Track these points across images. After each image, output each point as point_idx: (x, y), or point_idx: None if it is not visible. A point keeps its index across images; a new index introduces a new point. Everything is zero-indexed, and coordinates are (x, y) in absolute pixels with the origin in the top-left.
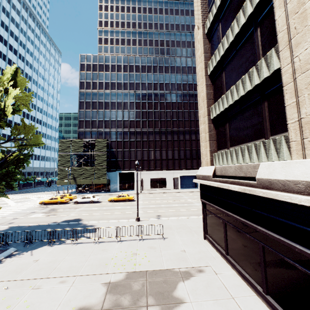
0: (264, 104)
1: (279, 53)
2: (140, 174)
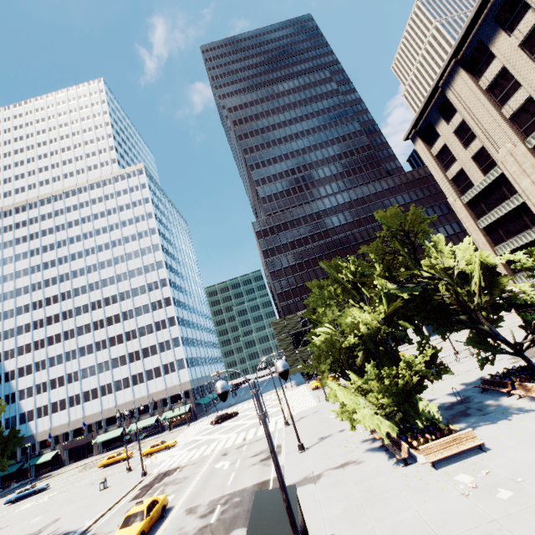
0: None
1: None
2: None
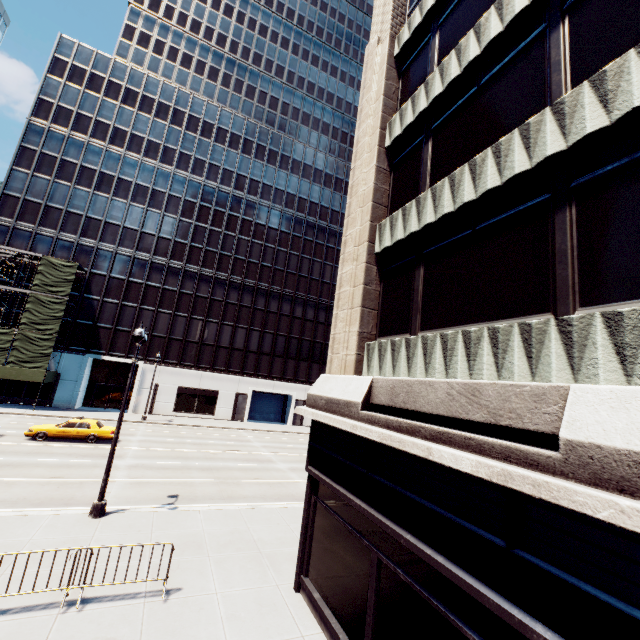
0: (564, 215)
1: None
2: (153, 372)
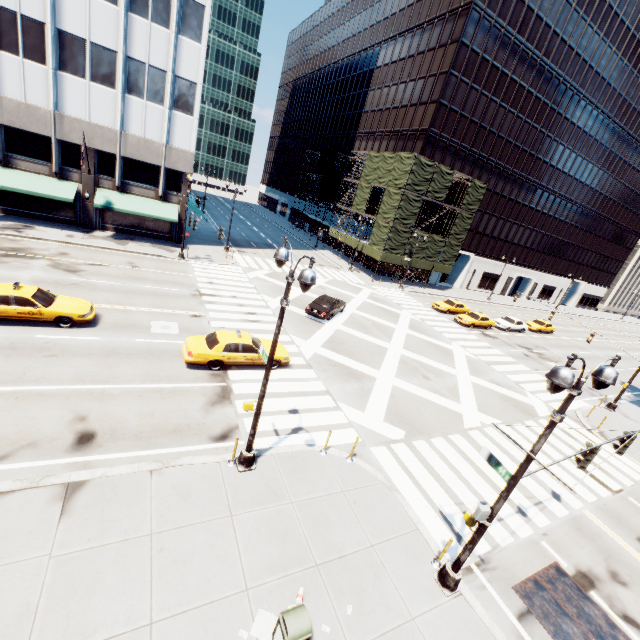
0: None
1: None
2: (476, 262)
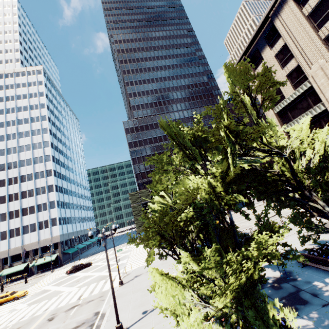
0: None
1: None
2: None
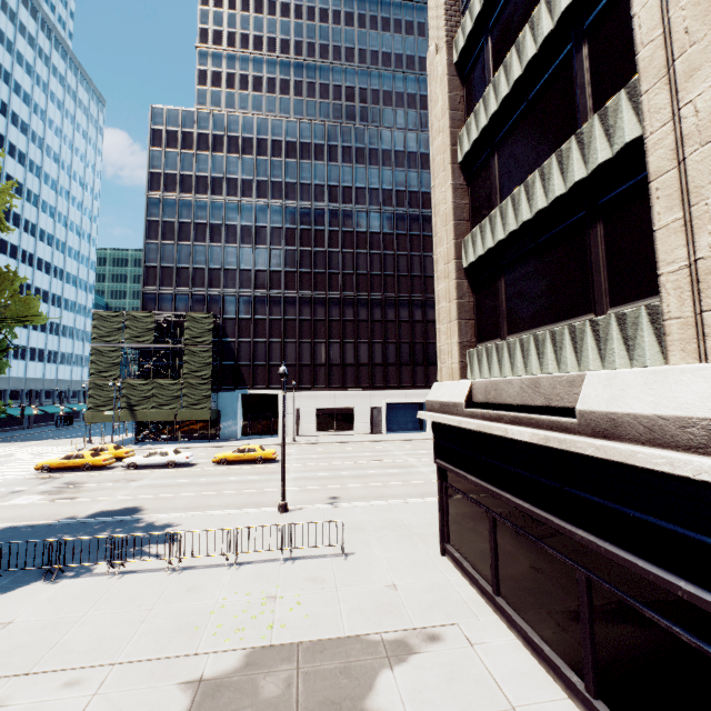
0: (596, 229)
1: (642, 97)
2: (292, 399)
